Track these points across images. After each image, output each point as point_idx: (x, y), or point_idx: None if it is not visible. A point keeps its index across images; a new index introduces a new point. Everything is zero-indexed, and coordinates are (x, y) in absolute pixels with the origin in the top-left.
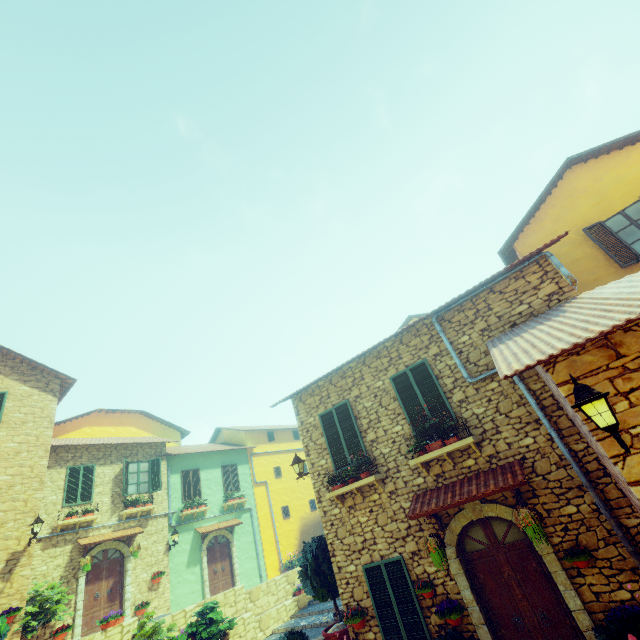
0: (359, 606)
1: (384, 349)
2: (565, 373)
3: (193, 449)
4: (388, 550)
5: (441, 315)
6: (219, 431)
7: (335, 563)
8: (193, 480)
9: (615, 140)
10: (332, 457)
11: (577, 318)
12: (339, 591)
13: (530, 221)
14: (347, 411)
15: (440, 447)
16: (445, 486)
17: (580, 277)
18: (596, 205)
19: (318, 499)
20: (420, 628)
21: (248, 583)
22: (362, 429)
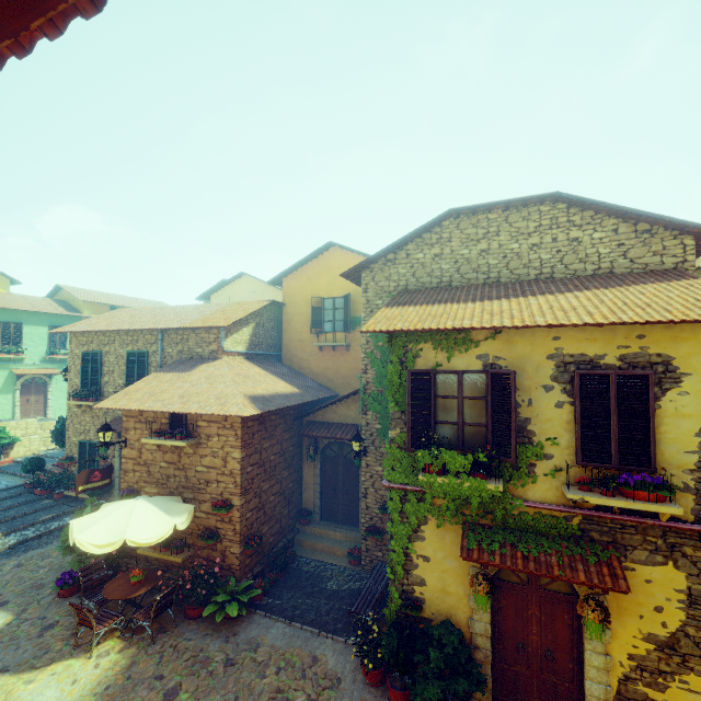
0: (73, 456)
1: (132, 331)
2: (127, 412)
3: (20, 303)
4: (94, 437)
5: (165, 330)
6: (61, 288)
7: (68, 434)
8: (14, 331)
9: (353, 249)
10: (81, 381)
11: (161, 387)
12: (66, 447)
13: (299, 269)
14: (98, 358)
15: None
16: None
17: (297, 325)
18: (329, 284)
19: (68, 400)
20: None
21: (60, 413)
22: (103, 373)
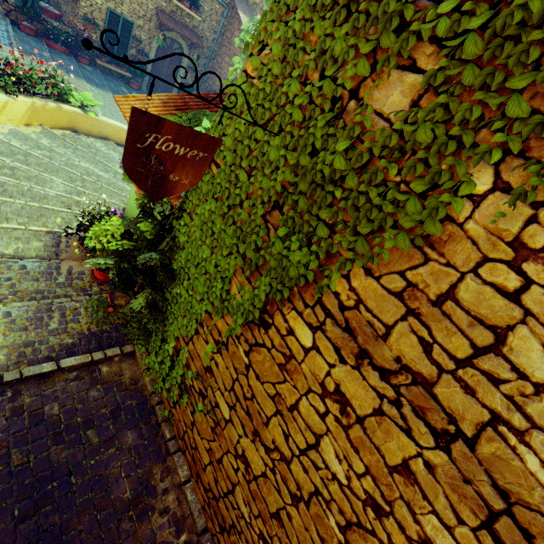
0: (94, 21)
1: None
2: None
3: None
4: (128, 14)
5: None
6: None
7: None
8: None
9: None
10: None
11: None
12: (83, 4)
13: None
14: None
15: (188, 8)
16: (174, 19)
17: None
18: None
19: None
20: (124, 50)
21: None
22: None
